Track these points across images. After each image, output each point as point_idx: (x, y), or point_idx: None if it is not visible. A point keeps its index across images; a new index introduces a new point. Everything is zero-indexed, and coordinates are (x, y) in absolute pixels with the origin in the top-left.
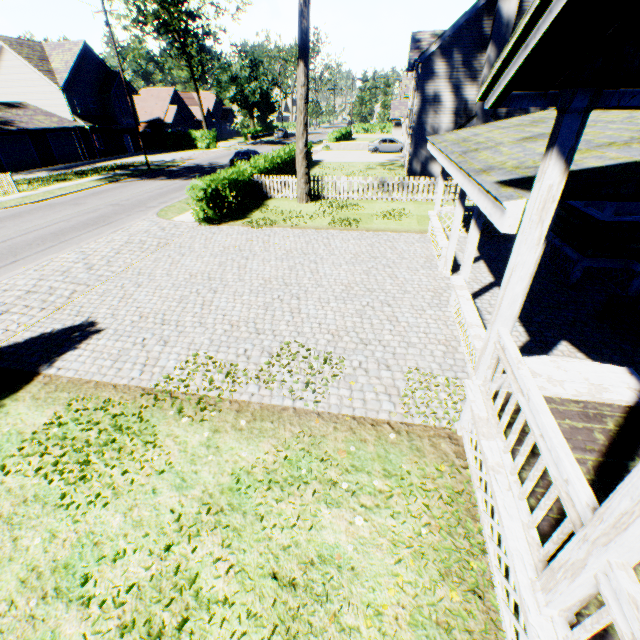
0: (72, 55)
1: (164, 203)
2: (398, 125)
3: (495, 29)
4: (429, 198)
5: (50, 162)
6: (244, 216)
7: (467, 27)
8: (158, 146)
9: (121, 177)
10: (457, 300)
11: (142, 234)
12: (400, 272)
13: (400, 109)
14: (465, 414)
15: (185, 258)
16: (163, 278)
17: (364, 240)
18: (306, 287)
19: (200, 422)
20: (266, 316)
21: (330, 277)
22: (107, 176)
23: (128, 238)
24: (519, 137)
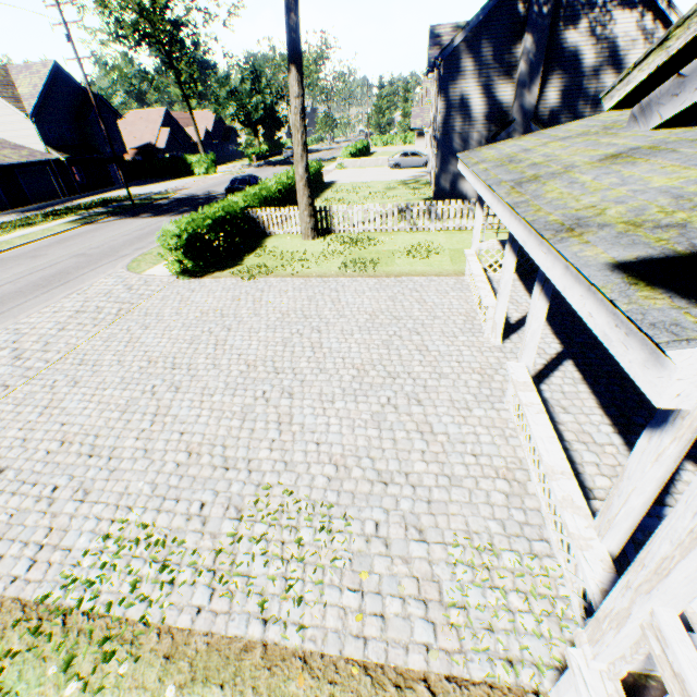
0: (41, 77)
1: (141, 249)
2: (421, 135)
3: (531, 13)
4: (463, 225)
5: (21, 202)
6: (235, 262)
7: (497, 13)
8: (150, 175)
9: (98, 217)
10: (522, 411)
11: (101, 297)
12: (432, 341)
13: (422, 117)
14: (568, 692)
15: (148, 332)
16: (111, 368)
17: (383, 291)
18: (303, 374)
19: (95, 695)
20: (242, 432)
21: (337, 354)
22: (82, 216)
23: (82, 304)
24: (598, 154)
